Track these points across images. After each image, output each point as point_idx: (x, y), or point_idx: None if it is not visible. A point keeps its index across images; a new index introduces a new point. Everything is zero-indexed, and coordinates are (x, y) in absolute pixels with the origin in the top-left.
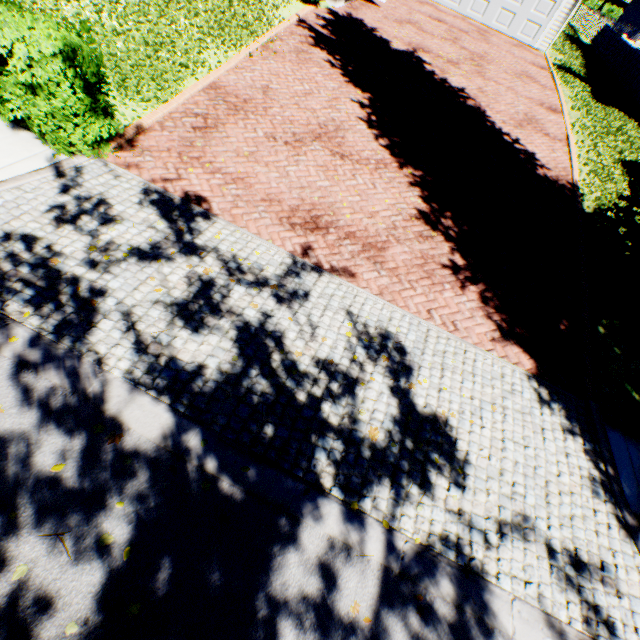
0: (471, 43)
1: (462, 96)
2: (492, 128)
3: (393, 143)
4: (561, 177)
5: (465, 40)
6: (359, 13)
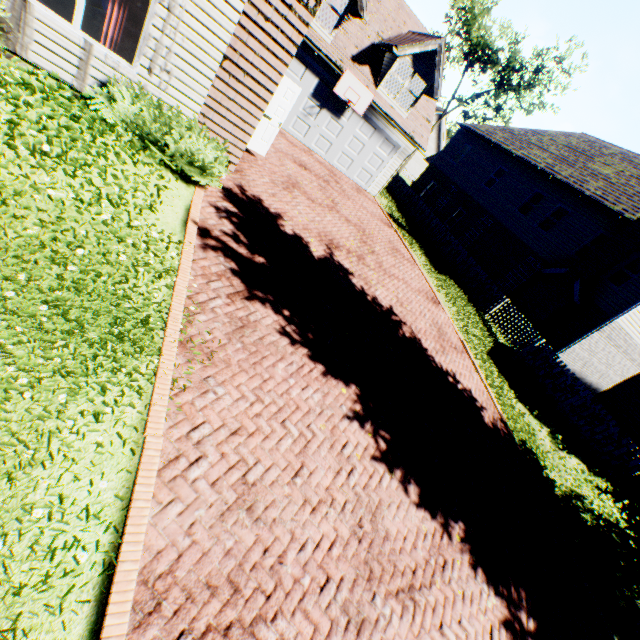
0: (343, 204)
1: (398, 322)
2: (438, 368)
3: (419, 485)
4: (494, 414)
5: (337, 200)
6: (248, 180)
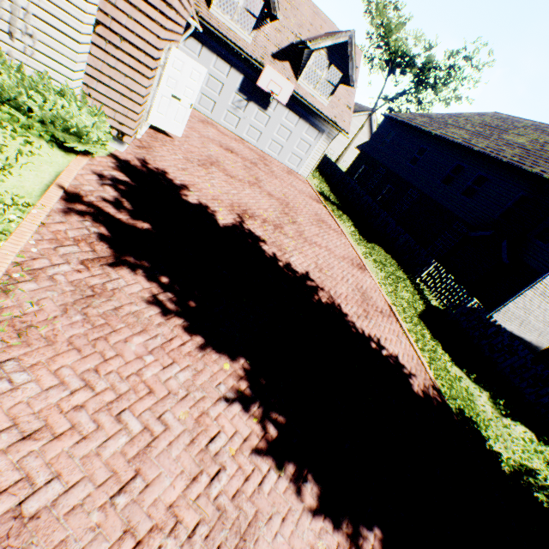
0: (268, 181)
1: (314, 288)
2: (359, 334)
3: (320, 481)
4: (425, 380)
5: (263, 178)
6: (156, 155)
